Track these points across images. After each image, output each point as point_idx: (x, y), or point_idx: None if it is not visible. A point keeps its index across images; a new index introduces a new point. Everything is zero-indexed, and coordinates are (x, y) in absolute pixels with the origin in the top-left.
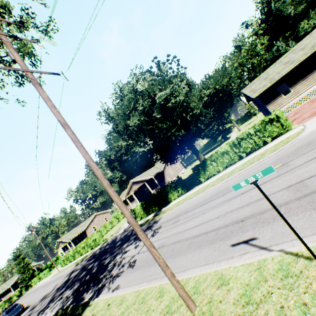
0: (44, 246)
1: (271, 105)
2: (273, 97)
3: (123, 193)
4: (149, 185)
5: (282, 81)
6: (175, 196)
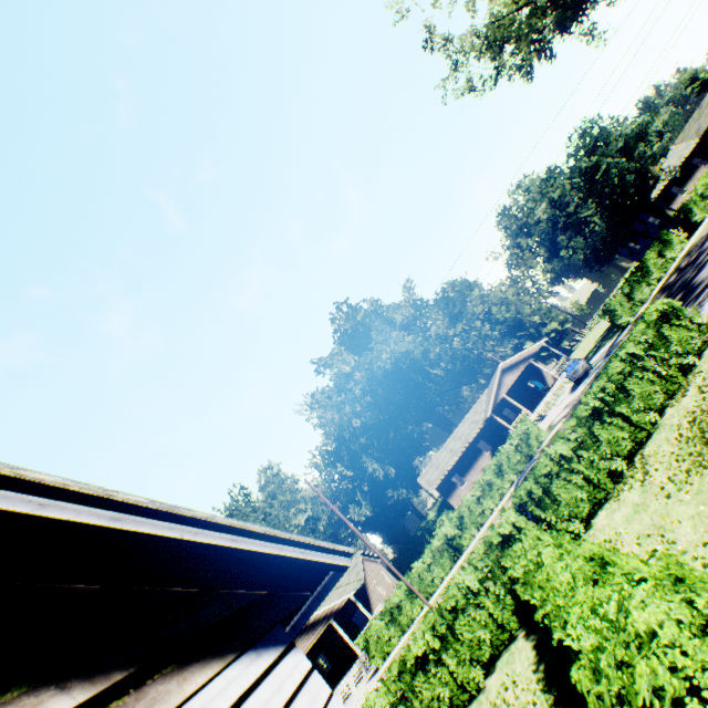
0: (356, 529)
1: (674, 206)
2: (670, 199)
3: (428, 471)
4: (513, 401)
5: (669, 186)
6: (676, 251)
